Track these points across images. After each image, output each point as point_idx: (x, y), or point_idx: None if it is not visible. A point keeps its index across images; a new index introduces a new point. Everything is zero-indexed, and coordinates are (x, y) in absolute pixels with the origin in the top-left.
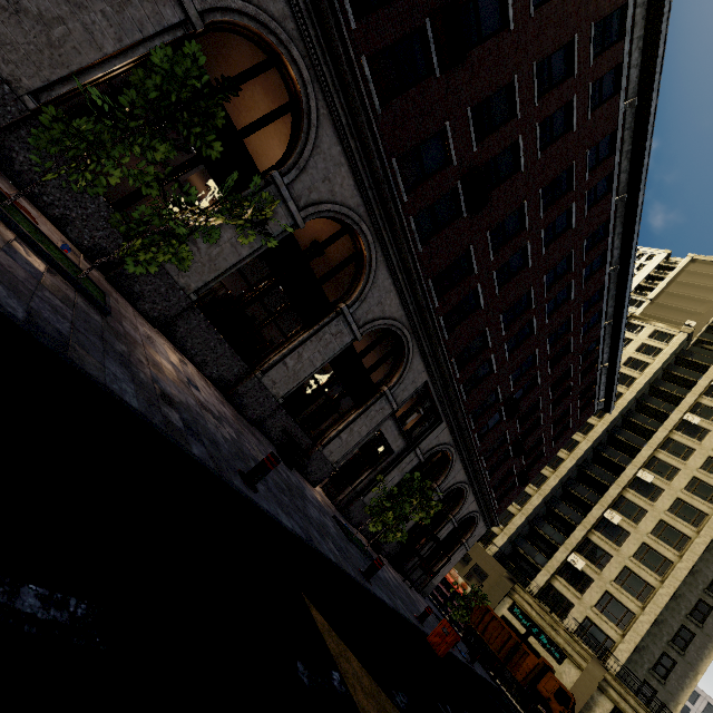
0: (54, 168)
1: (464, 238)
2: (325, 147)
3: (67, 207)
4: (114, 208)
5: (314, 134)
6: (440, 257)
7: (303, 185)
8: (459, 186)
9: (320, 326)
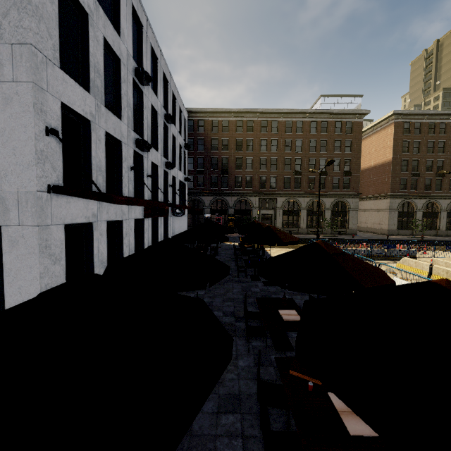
0: (401, 232)
1: (447, 180)
2: (416, 201)
3: (405, 234)
4: (407, 230)
5: (414, 202)
6: (446, 187)
7: (418, 207)
8: (436, 178)
9: (439, 216)
